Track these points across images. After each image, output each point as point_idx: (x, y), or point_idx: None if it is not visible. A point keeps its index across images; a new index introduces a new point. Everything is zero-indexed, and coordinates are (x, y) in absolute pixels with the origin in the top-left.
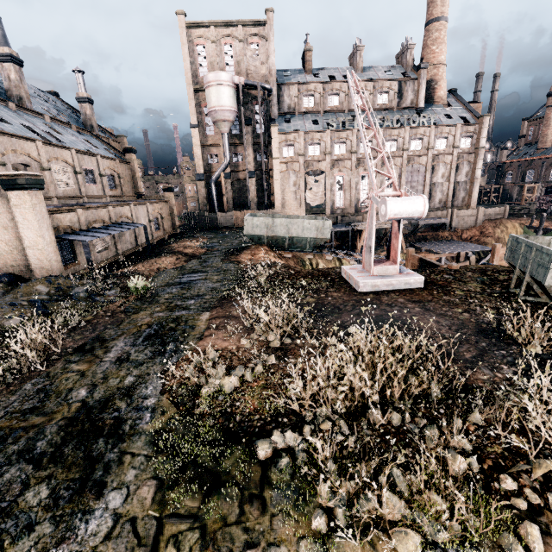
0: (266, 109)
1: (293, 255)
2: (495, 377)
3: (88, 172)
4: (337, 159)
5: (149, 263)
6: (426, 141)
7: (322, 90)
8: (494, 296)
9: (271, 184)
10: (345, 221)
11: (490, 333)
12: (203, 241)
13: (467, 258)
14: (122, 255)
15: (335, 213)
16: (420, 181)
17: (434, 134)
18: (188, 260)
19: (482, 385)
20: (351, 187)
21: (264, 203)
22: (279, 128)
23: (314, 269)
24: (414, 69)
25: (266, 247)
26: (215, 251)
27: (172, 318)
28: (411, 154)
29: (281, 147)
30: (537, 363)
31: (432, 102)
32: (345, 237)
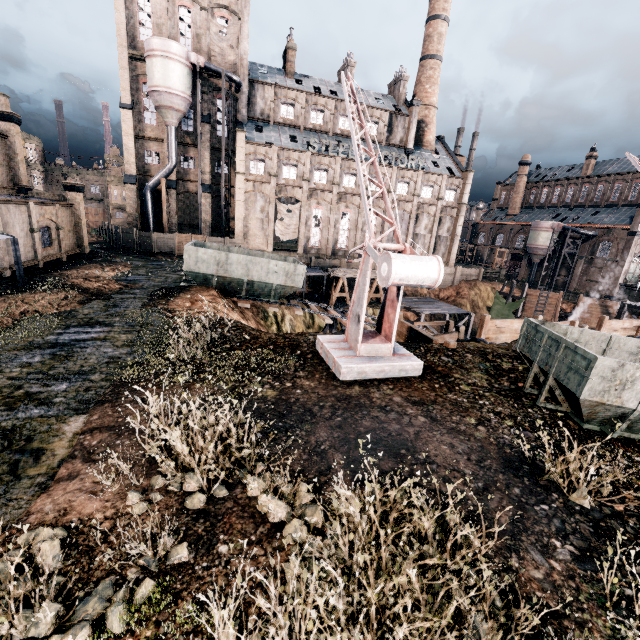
0: (233, 107)
1: (253, 303)
2: (553, 571)
3: None
4: (316, 188)
5: (10, 301)
6: (413, 187)
7: (304, 102)
8: (505, 395)
9: (232, 205)
10: (320, 264)
11: (518, 466)
12: (122, 270)
13: (456, 328)
14: None
15: (308, 253)
16: (403, 229)
17: (421, 181)
18: (86, 300)
19: (541, 595)
20: (330, 225)
21: (220, 229)
22: (248, 135)
23: (278, 334)
24: (406, 104)
25: (214, 291)
26: (136, 289)
27: (2, 430)
28: (397, 198)
29: (248, 160)
30: (593, 531)
31: (421, 145)
32: (318, 283)
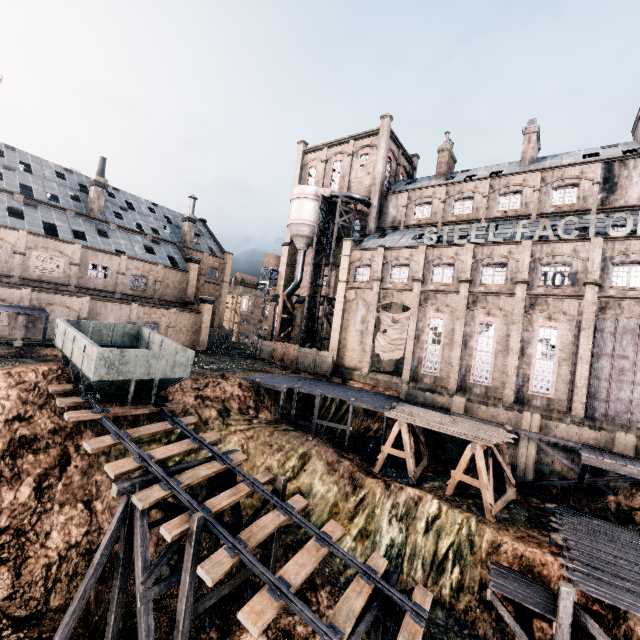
0: (365, 223)
1: None
2: None
3: (100, 267)
4: (433, 289)
5: None
6: None
7: (443, 195)
8: None
9: None
10: (416, 398)
11: None
12: None
13: None
14: (22, 341)
15: (420, 381)
16: None
17: None
18: None
19: None
20: (454, 341)
21: None
22: (362, 244)
23: None
24: None
25: (49, 366)
26: None
27: None
28: (611, 294)
29: (354, 267)
30: None
31: None
32: (413, 430)
